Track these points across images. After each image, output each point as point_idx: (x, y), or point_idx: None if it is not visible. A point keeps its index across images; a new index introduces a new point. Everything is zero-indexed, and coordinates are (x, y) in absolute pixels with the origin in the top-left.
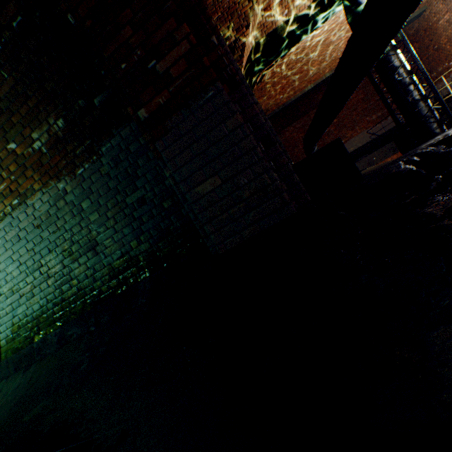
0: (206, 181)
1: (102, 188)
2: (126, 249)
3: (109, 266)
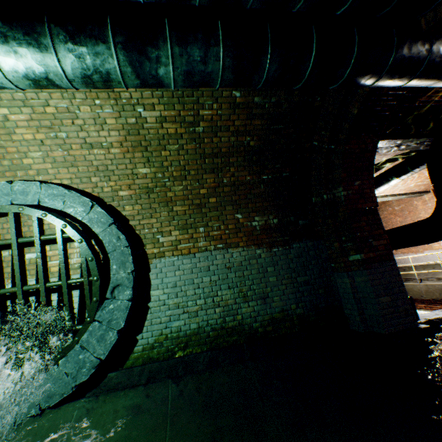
0: (384, 296)
1: (284, 264)
2: (286, 307)
3: (270, 314)
